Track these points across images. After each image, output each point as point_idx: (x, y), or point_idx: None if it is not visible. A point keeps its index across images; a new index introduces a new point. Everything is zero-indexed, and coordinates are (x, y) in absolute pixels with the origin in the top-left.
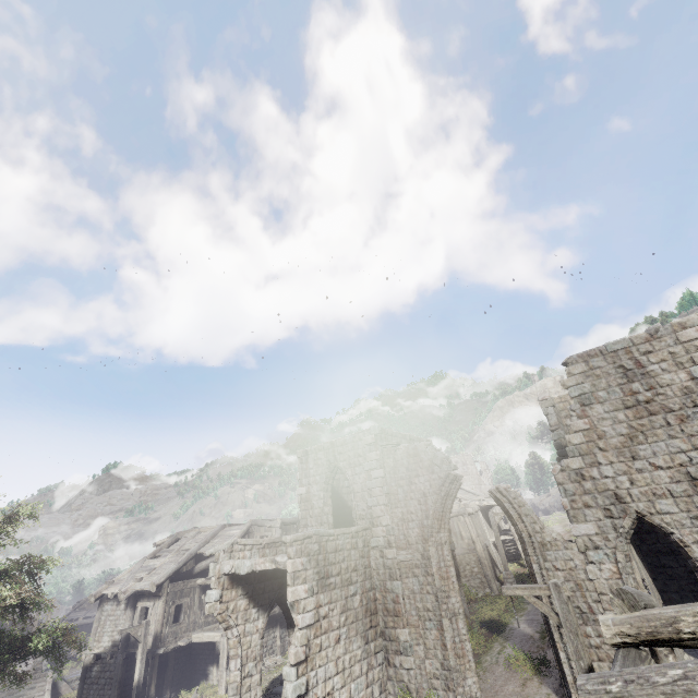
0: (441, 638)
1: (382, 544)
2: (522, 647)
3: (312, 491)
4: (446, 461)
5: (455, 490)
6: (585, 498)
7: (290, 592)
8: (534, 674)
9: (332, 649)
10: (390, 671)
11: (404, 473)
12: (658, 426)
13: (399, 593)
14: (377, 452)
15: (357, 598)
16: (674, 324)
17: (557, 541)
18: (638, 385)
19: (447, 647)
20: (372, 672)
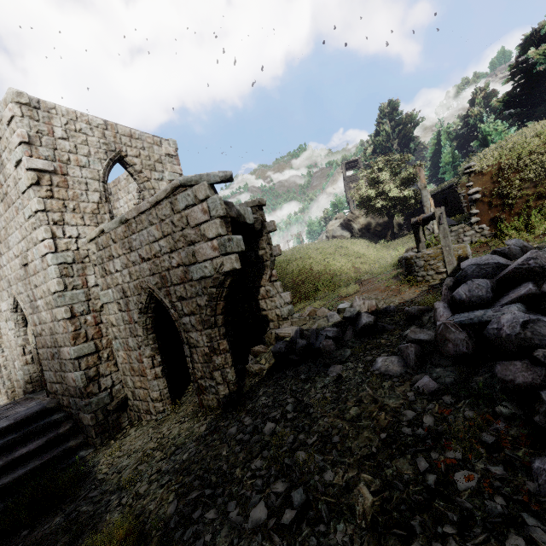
0: None
1: None
2: None
3: None
4: None
5: None
6: (2, 283)
7: None
8: None
9: None
10: None
11: None
12: (11, 219)
13: None
14: None
15: None
16: (3, 101)
17: (2, 315)
18: (1, 177)
19: None
20: None
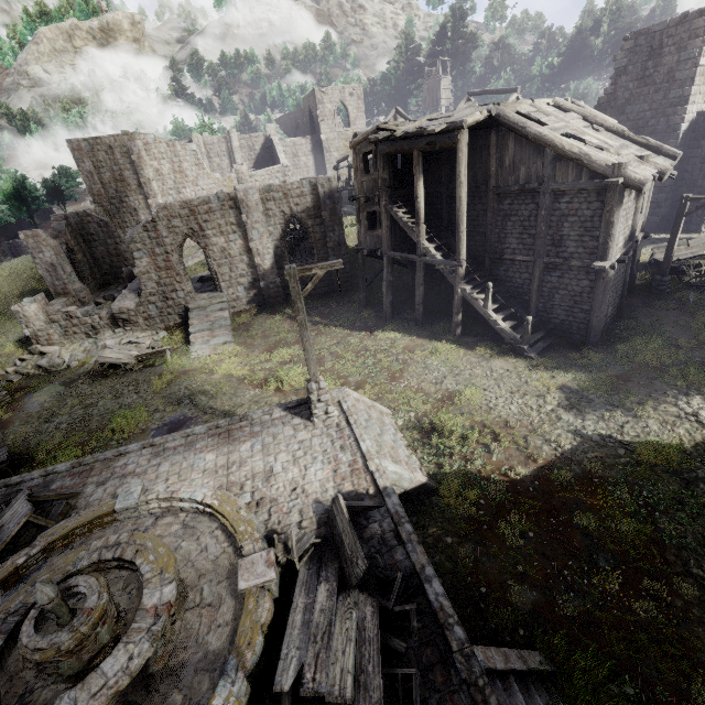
0: None
1: None
2: None
3: None
4: None
5: None
6: None
7: None
8: None
9: None
10: None
11: None
12: None
13: None
14: None
15: None
16: None
17: None
18: None
19: None
20: None
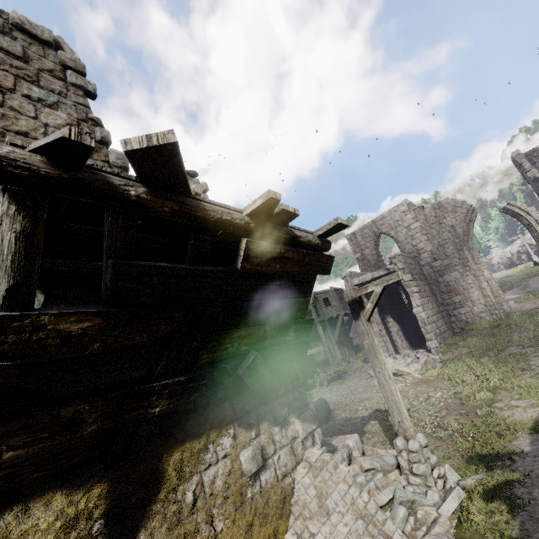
0: (481, 294)
1: (429, 261)
2: (521, 298)
3: (365, 253)
4: (465, 203)
5: (474, 217)
6: None
7: (405, 277)
8: (538, 299)
9: (428, 305)
10: (452, 319)
11: (433, 220)
12: None
13: (449, 281)
14: (412, 213)
15: (426, 287)
16: None
17: None
18: None
19: (488, 294)
20: (444, 319)
